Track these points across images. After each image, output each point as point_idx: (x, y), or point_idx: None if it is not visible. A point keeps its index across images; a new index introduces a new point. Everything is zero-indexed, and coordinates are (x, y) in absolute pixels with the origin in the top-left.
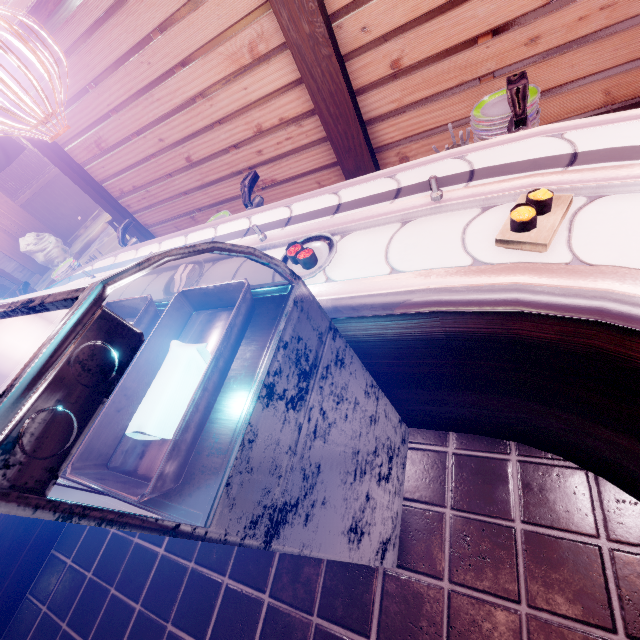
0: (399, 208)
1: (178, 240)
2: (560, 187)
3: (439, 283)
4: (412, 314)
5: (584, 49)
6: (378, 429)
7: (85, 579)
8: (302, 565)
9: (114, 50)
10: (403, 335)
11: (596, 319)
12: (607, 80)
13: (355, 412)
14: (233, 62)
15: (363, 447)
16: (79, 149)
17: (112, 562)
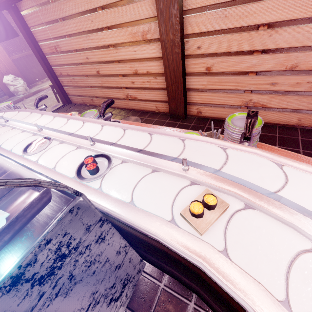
0: (164, 164)
1: (59, 119)
2: (250, 201)
3: (161, 232)
4: (146, 235)
5: (295, 97)
6: (120, 271)
7: None
8: None
9: (77, 8)
10: (142, 238)
11: (241, 305)
12: (301, 114)
13: (103, 267)
14: (133, 37)
15: (103, 287)
16: (46, 46)
17: None
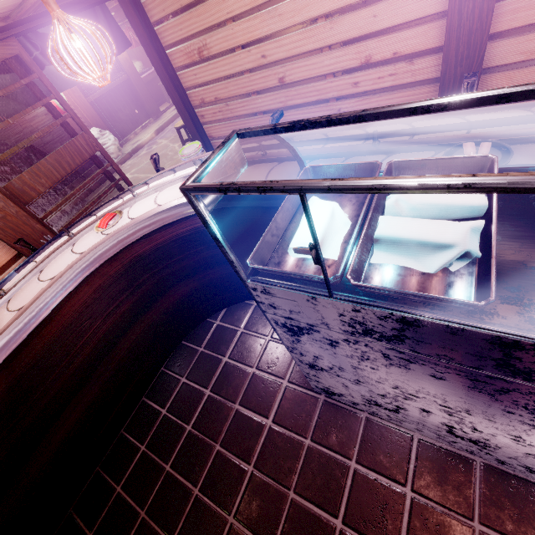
0: None
1: (372, 130)
2: None
3: None
4: None
5: None
6: None
7: (184, 430)
8: (448, 469)
9: None
10: None
11: None
12: None
13: None
14: None
15: None
16: (180, 53)
17: (213, 421)
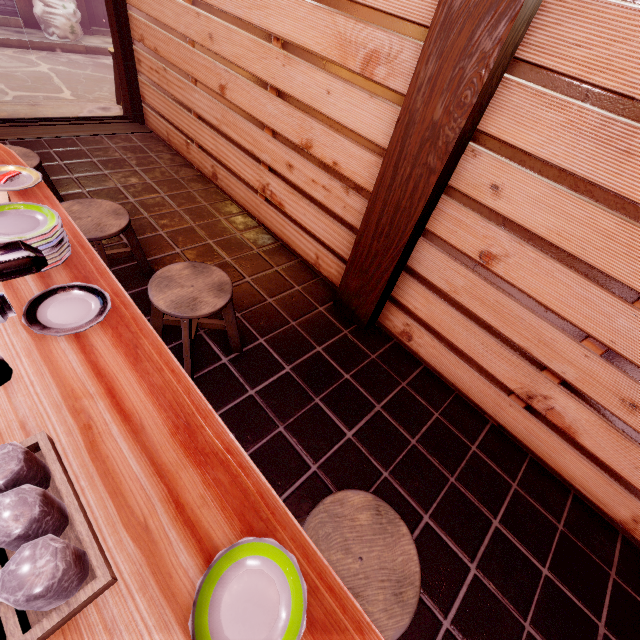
0: None
1: None
2: None
3: None
4: None
5: None
6: None
7: None
8: None
9: None
10: None
11: None
12: None
13: None
14: (340, 49)
15: None
16: None
17: None
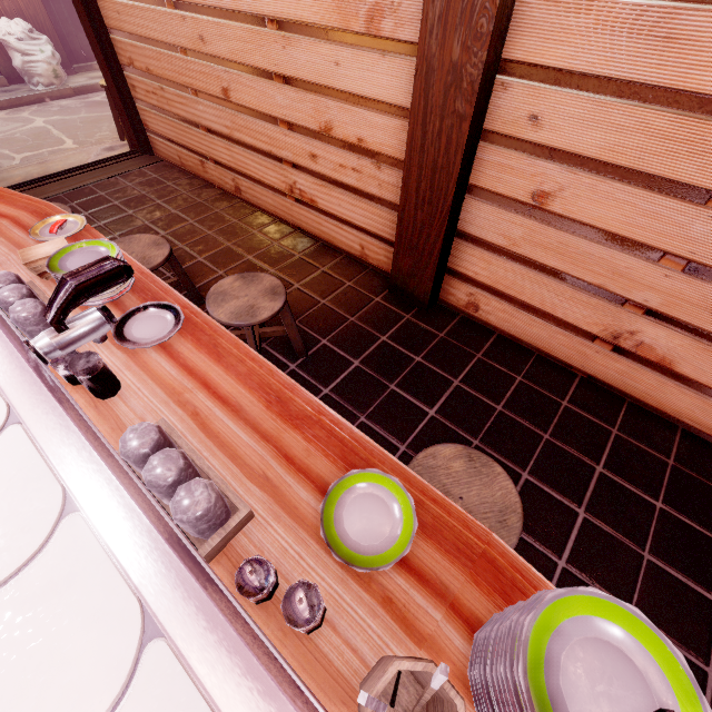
0: None
1: None
2: None
3: None
4: None
5: None
6: None
7: None
8: None
9: None
10: None
11: None
12: None
13: None
14: (340, 12)
15: None
16: None
17: None
